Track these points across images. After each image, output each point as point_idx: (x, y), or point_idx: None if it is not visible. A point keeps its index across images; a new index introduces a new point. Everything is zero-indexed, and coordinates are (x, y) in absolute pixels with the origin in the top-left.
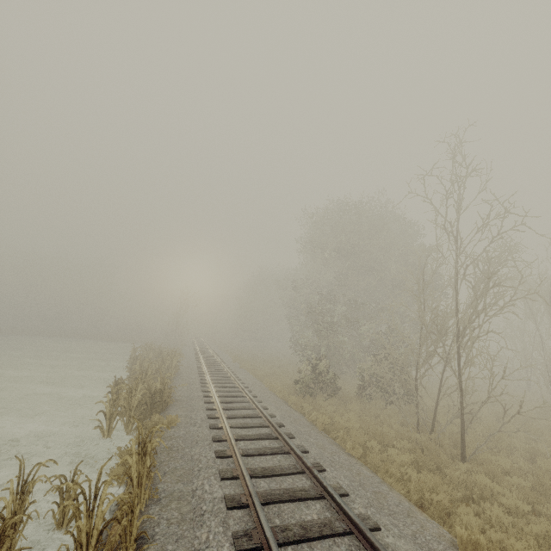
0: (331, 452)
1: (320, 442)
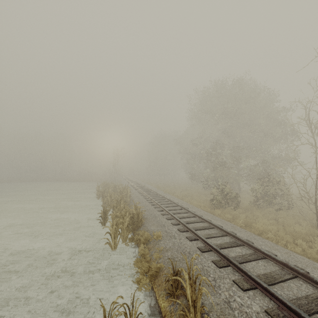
0: (285, 252)
1: (268, 244)
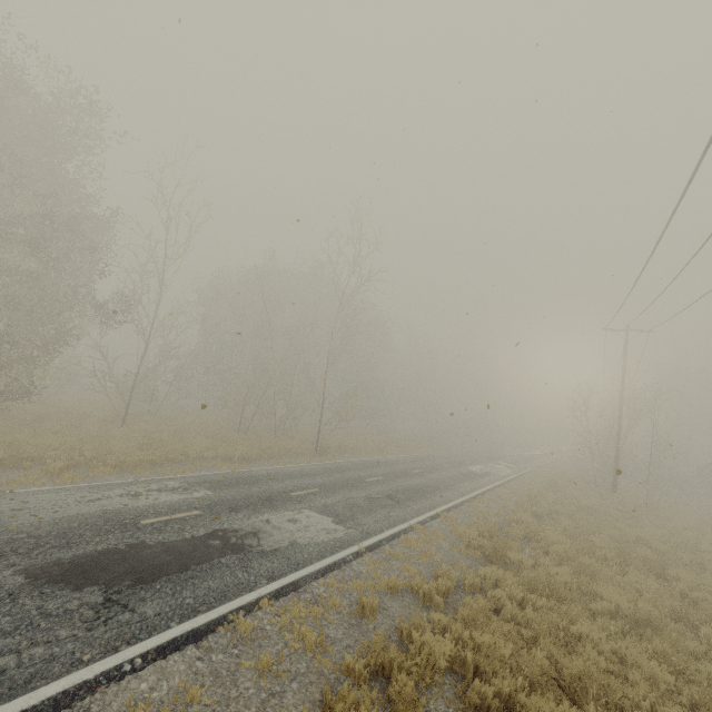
0: None
1: None
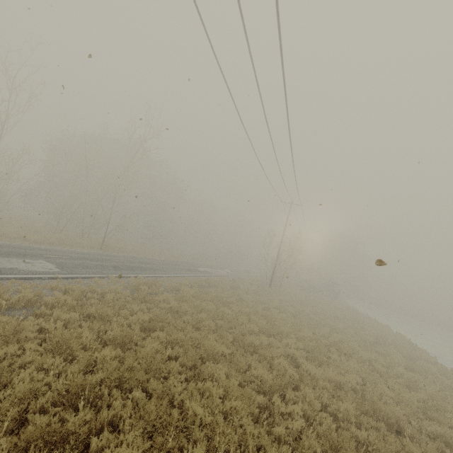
0: None
1: None
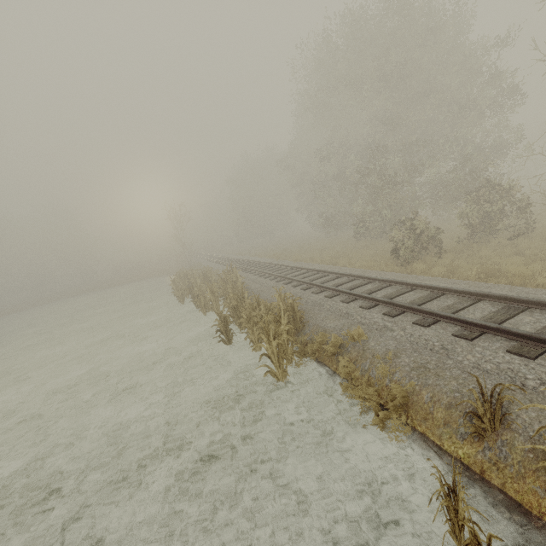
0: None
1: None
